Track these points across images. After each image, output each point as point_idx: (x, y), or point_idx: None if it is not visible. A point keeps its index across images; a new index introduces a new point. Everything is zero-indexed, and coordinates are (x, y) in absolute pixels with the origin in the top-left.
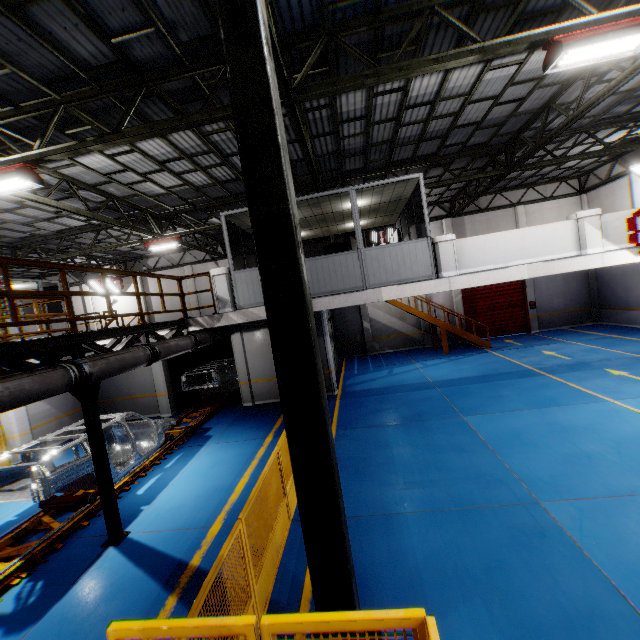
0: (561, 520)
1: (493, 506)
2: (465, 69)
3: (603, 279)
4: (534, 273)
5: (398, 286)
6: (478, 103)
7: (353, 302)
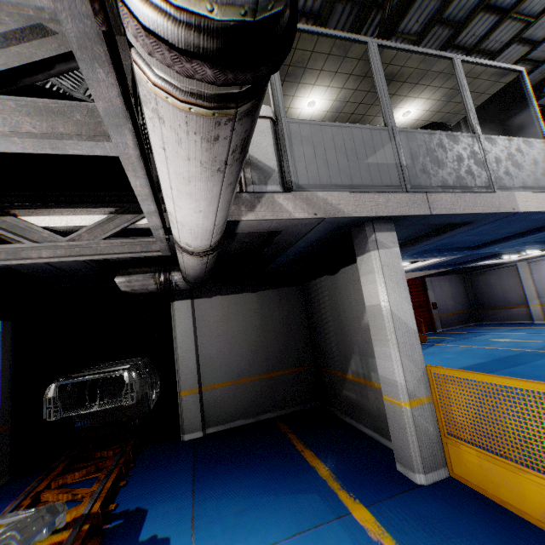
0: None
1: None
2: None
3: (479, 285)
4: None
5: (531, 193)
6: (517, 47)
7: (484, 207)
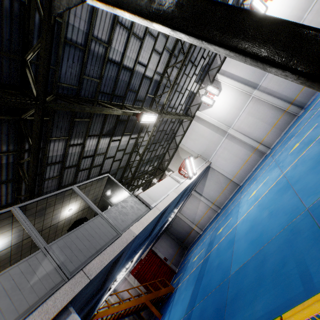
0: (317, 197)
1: (315, 221)
2: (104, 139)
3: (174, 232)
4: (177, 193)
5: (138, 222)
6: (108, 160)
7: (119, 248)
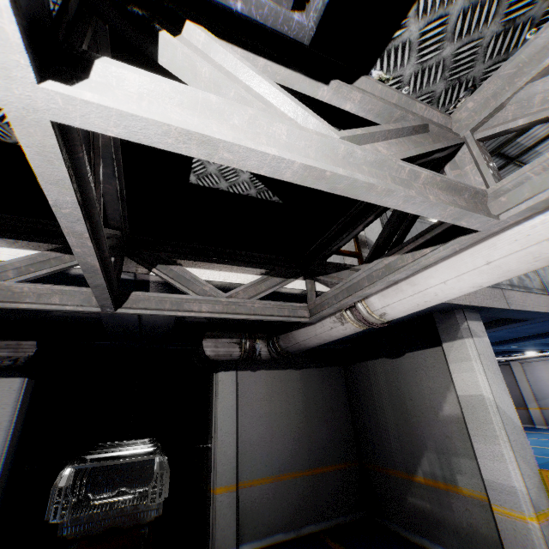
0: None
1: None
2: None
3: None
4: None
5: None
6: None
7: (545, 307)
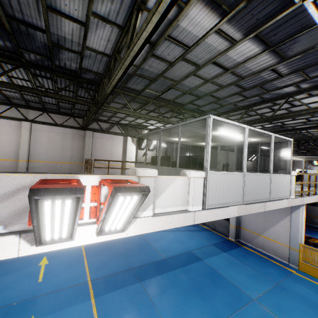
0: None
1: None
2: None
3: None
4: None
5: None
6: None
7: None
